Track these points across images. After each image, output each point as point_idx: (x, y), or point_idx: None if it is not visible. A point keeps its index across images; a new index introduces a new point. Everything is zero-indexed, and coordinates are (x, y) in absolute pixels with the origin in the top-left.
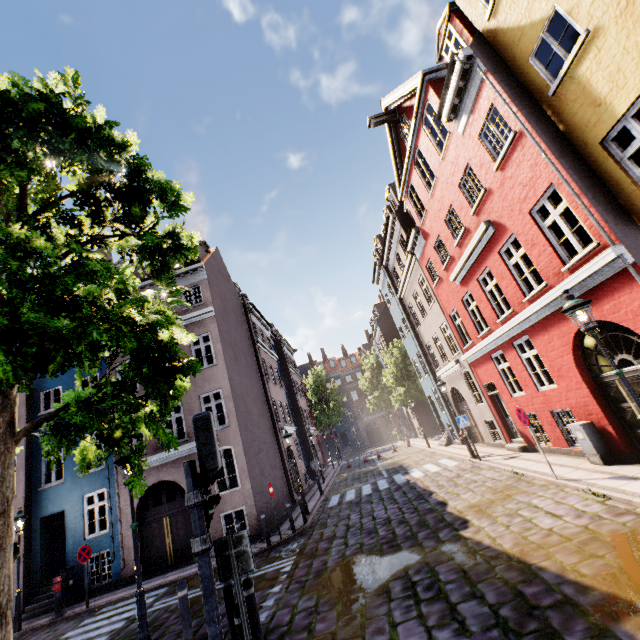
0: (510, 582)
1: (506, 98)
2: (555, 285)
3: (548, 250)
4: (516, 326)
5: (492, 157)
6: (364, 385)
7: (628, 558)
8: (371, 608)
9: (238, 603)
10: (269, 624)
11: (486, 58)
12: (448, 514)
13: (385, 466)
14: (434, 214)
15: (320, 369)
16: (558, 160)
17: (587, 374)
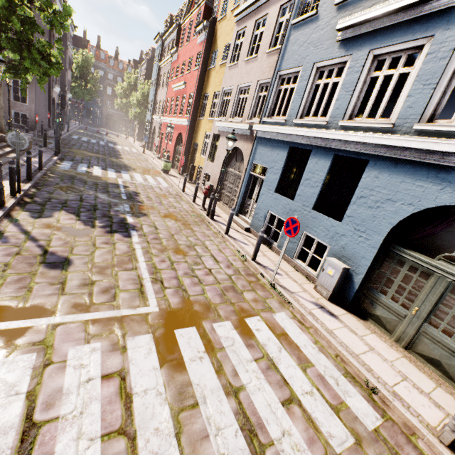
0: (120, 164)
1: (203, 56)
2: (183, 118)
3: (186, 108)
4: (174, 121)
5: (195, 65)
6: (119, 90)
7: (143, 169)
8: (86, 156)
9: (59, 135)
10: (53, 149)
11: (210, 34)
12: (119, 156)
13: (108, 139)
14: (183, 54)
15: (91, 56)
16: (197, 89)
17: (177, 145)
